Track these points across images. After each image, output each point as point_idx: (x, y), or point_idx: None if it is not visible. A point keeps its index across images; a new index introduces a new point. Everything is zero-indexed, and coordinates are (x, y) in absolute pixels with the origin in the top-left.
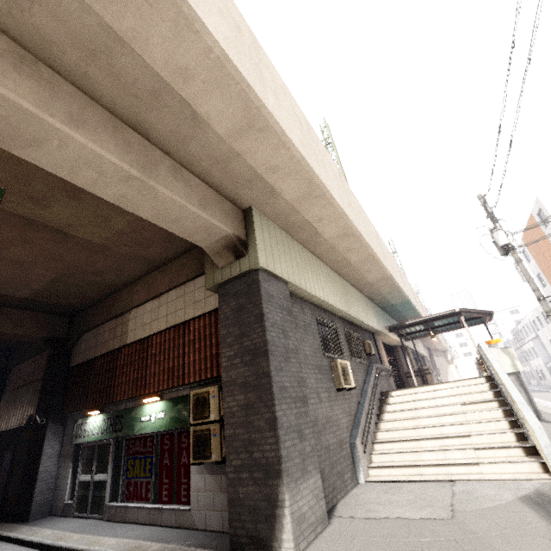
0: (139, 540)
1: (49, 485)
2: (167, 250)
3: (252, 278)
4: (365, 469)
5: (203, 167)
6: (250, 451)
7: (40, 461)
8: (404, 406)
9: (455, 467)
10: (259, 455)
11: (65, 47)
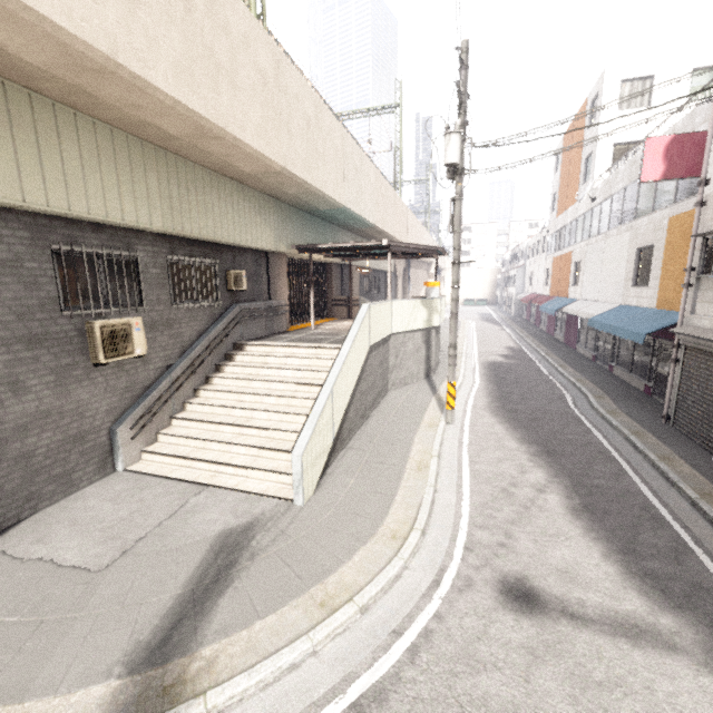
0: None
1: None
2: None
3: None
4: (133, 455)
5: None
6: None
7: None
8: (244, 371)
9: (226, 467)
10: None
11: None
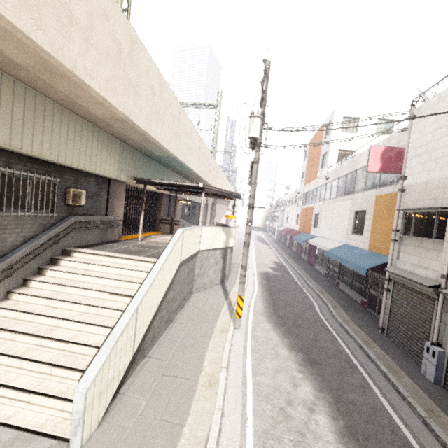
0: None
1: None
2: None
3: None
4: None
5: None
6: None
7: None
8: (65, 276)
9: (6, 390)
10: None
11: None
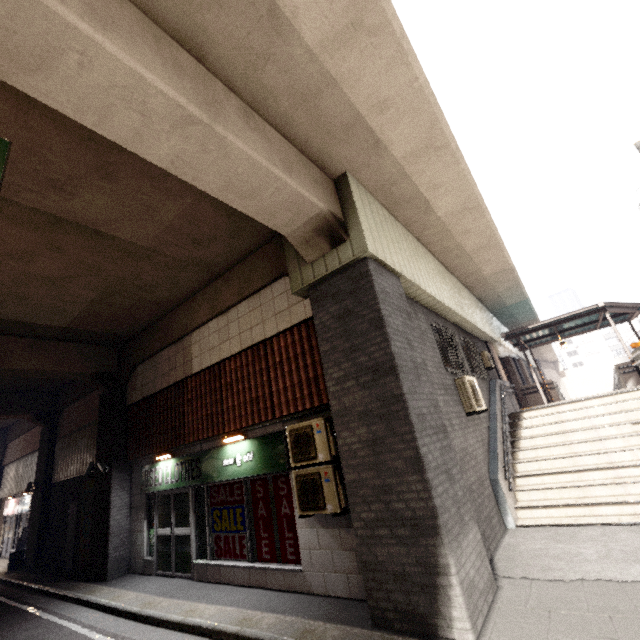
0: (245, 608)
1: (123, 540)
2: (231, 250)
3: (359, 271)
4: (512, 511)
5: (283, 110)
6: (385, 501)
7: (109, 514)
8: (545, 430)
9: None
10: (401, 506)
11: None
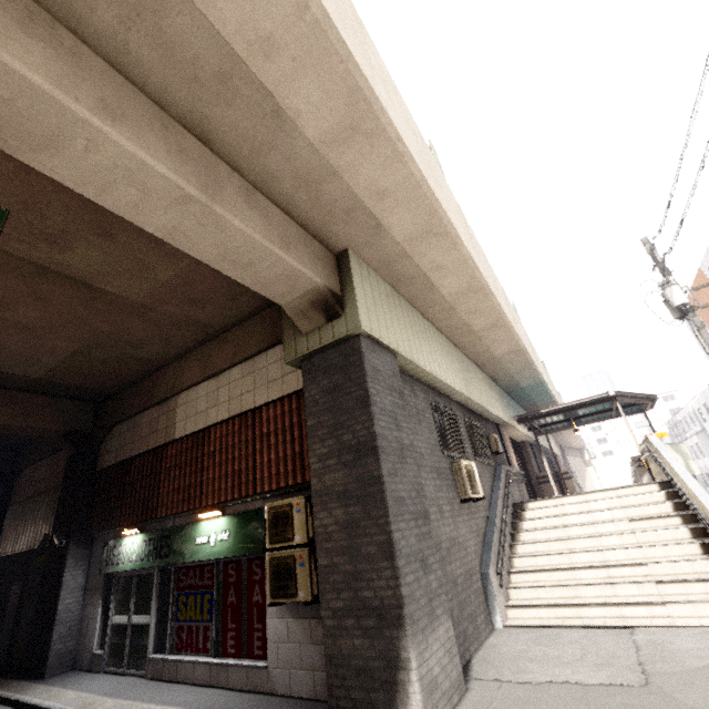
0: None
1: (71, 628)
2: (229, 312)
3: (351, 347)
4: (502, 609)
5: (285, 190)
6: (355, 588)
7: (58, 596)
8: (547, 523)
9: (631, 608)
10: (369, 595)
11: (96, 0)
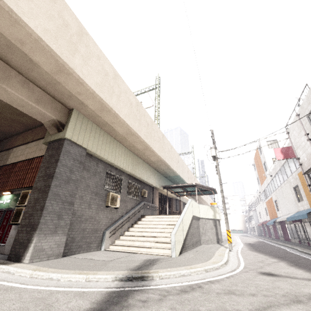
0: None
1: None
2: (34, 121)
3: (61, 142)
4: (107, 245)
5: (42, 84)
6: (30, 219)
7: None
8: (145, 222)
9: (142, 248)
10: (32, 221)
11: None
